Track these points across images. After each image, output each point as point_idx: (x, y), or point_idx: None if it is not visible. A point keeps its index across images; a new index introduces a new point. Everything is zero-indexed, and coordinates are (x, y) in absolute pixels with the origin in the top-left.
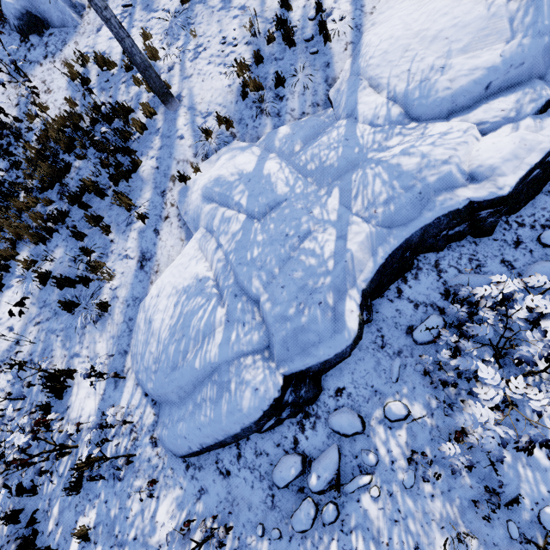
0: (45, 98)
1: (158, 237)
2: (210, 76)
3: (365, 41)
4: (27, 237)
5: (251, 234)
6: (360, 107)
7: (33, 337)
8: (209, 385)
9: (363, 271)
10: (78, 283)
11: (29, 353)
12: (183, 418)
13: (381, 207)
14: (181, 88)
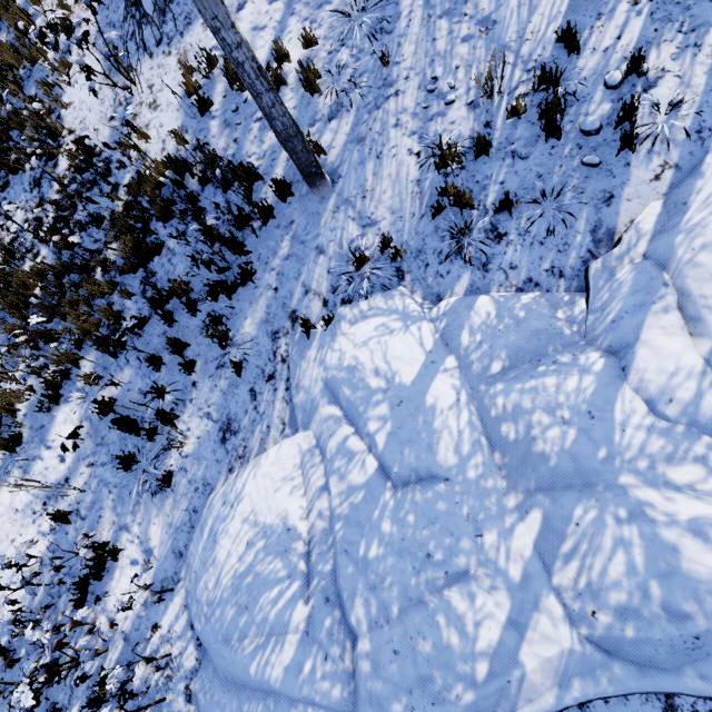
0: (148, 116)
1: (253, 403)
2: (392, 153)
3: (707, 188)
4: (95, 344)
5: (376, 508)
6: (641, 355)
7: (84, 481)
8: (261, 705)
9: (532, 700)
10: (142, 437)
11: (77, 500)
12: (223, 710)
13: (607, 614)
14: (341, 158)
